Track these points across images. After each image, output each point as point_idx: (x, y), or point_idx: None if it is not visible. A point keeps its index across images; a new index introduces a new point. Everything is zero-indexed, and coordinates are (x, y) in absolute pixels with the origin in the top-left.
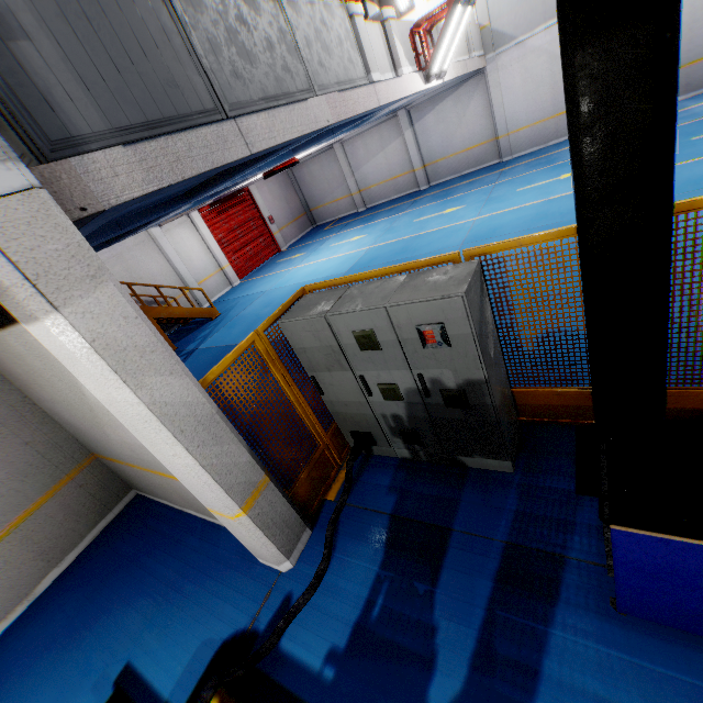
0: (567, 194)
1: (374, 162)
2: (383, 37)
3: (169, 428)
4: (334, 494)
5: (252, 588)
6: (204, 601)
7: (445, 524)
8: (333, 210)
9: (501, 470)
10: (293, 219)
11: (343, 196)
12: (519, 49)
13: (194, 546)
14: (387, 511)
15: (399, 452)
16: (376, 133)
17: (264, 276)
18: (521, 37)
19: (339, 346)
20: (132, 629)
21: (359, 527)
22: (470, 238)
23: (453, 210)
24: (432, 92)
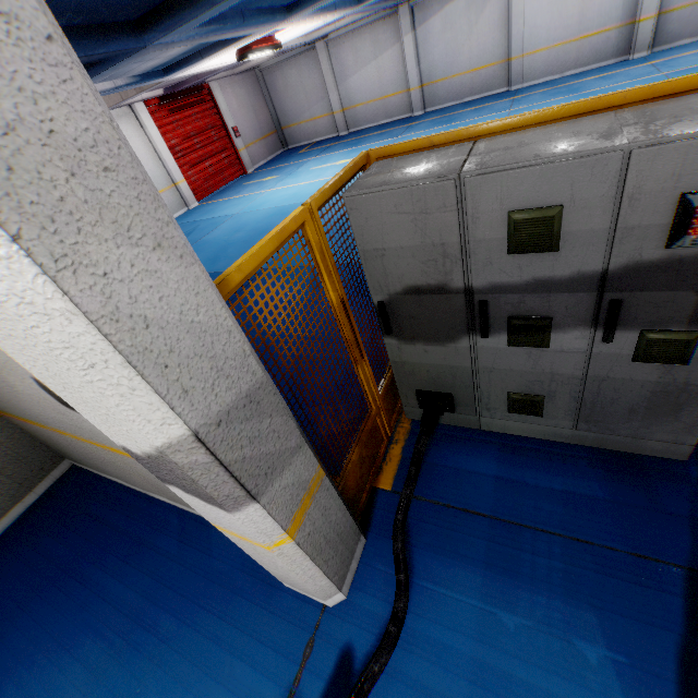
0: None
1: (363, 73)
2: None
3: (155, 385)
4: (389, 481)
5: (278, 632)
6: (197, 651)
7: (595, 539)
8: (309, 131)
9: (662, 456)
10: (262, 136)
11: (322, 113)
12: None
13: (170, 552)
14: (486, 511)
15: (486, 422)
16: (369, 35)
17: (228, 198)
18: None
19: (461, 245)
20: (72, 697)
21: (446, 536)
22: None
23: None
24: None
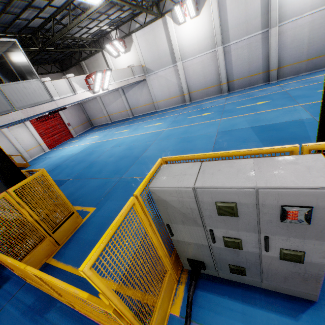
0: (148, 133)
1: (112, 105)
2: (68, 82)
3: None
4: None
5: None
6: None
7: None
8: (99, 121)
9: None
10: (81, 123)
11: (102, 116)
12: (155, 75)
13: None
14: None
15: None
16: (112, 95)
17: (58, 149)
18: (155, 71)
19: None
20: None
21: None
22: (114, 145)
23: (125, 131)
24: (129, 84)
